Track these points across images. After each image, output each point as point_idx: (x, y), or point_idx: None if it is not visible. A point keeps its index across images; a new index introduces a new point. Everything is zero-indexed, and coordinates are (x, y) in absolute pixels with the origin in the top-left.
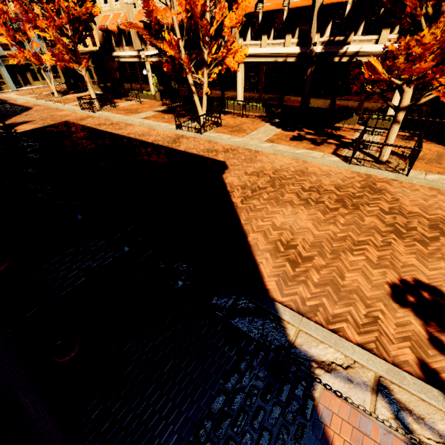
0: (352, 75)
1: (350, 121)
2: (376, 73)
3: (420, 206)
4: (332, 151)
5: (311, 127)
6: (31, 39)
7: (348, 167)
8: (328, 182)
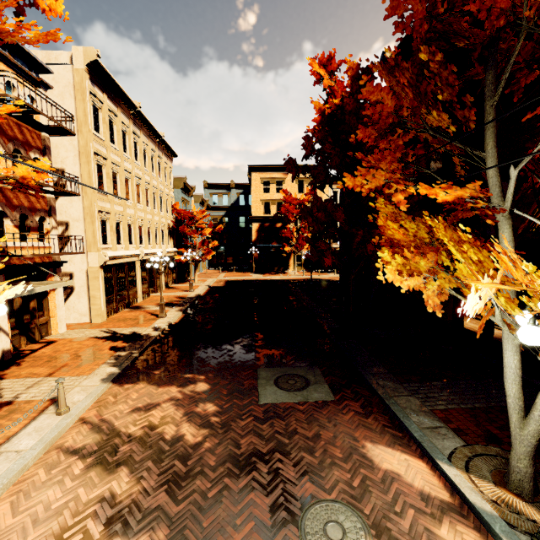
0: None
1: None
2: None
3: None
4: None
5: None
6: (292, 236)
7: None
8: None
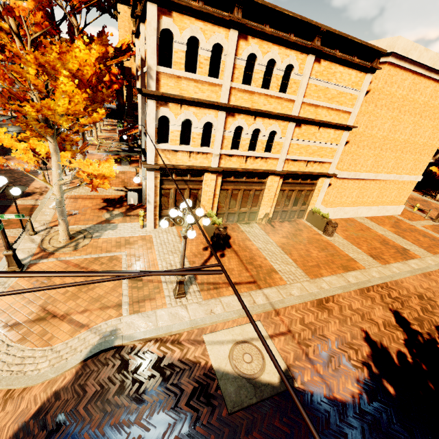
0: (432, 170)
1: (437, 191)
2: (435, 170)
3: (436, 207)
4: (418, 193)
5: (416, 188)
6: None
7: (421, 197)
8: (410, 196)
